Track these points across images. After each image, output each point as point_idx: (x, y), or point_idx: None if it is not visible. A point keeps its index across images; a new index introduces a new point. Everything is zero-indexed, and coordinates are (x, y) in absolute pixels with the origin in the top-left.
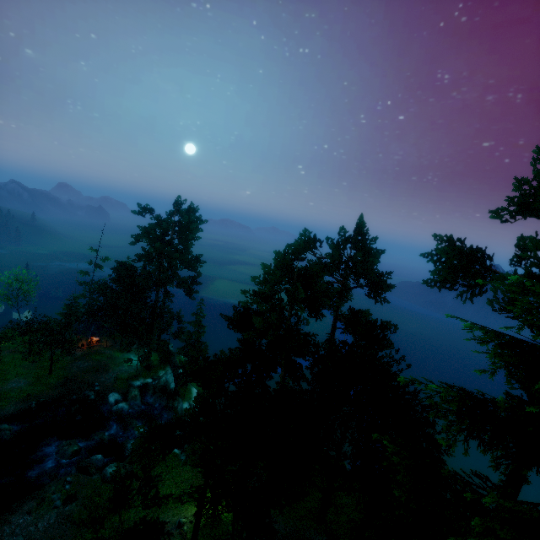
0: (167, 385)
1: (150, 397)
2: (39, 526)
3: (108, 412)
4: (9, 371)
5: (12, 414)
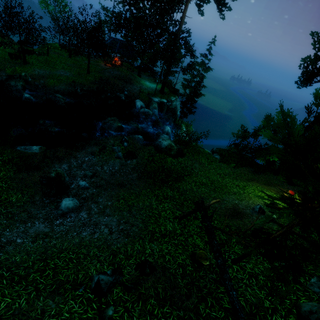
0: (175, 110)
1: (164, 115)
2: (104, 169)
3: (135, 113)
4: (57, 64)
5: (63, 91)
